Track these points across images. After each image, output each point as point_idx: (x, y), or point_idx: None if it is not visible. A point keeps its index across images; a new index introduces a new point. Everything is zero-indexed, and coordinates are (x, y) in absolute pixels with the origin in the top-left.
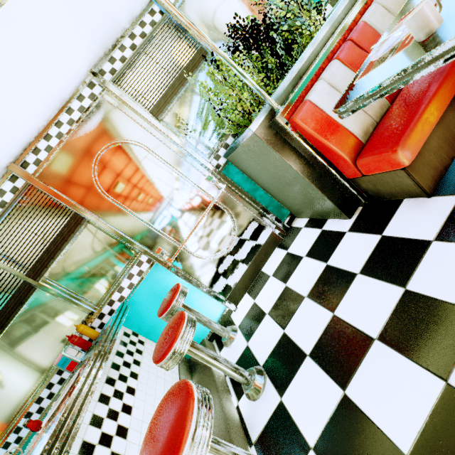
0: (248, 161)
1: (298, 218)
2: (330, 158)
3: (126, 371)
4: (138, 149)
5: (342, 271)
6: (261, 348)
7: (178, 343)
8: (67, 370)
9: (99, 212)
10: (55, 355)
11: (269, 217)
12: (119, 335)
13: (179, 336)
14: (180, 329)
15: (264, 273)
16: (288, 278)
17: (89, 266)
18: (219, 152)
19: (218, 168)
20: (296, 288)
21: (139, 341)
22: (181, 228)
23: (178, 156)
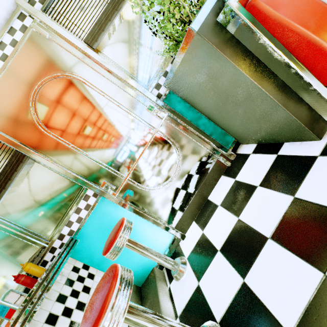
0: (190, 83)
1: (243, 145)
2: (303, 56)
3: (65, 323)
4: (76, 82)
5: (324, 209)
6: (216, 296)
7: (103, 325)
8: (7, 317)
9: (41, 148)
10: (13, 287)
11: (214, 145)
12: (67, 271)
13: (105, 315)
14: (107, 302)
15: (211, 202)
16: (241, 210)
17: (37, 203)
18: (159, 81)
19: (159, 97)
20: (253, 225)
21: (89, 275)
22: (125, 161)
23: (117, 87)
